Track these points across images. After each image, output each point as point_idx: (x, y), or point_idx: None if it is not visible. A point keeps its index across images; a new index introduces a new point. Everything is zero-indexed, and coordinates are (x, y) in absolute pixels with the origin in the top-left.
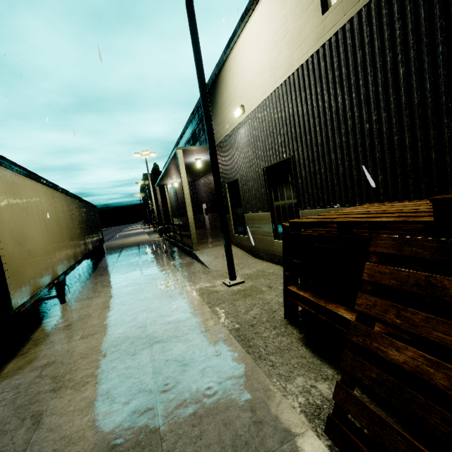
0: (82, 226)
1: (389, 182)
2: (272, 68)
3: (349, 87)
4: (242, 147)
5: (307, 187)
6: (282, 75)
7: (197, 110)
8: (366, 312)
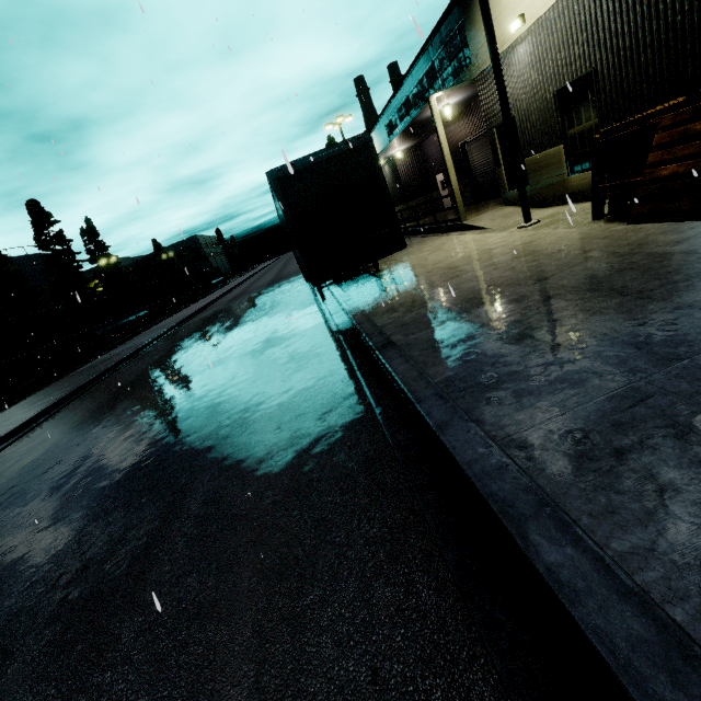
0: None
1: (697, 72)
2: None
3: None
4: (521, 71)
5: (612, 100)
6: None
7: (438, 31)
8: (652, 162)
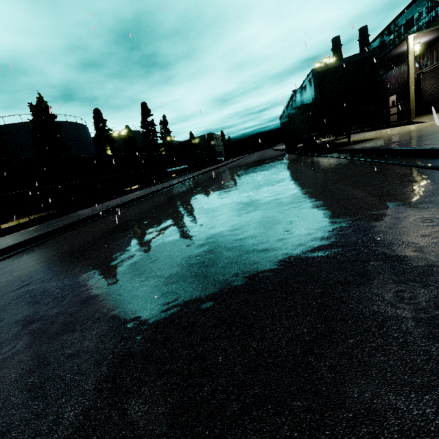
0: None
1: None
2: None
3: None
4: None
5: None
6: None
7: None
8: None
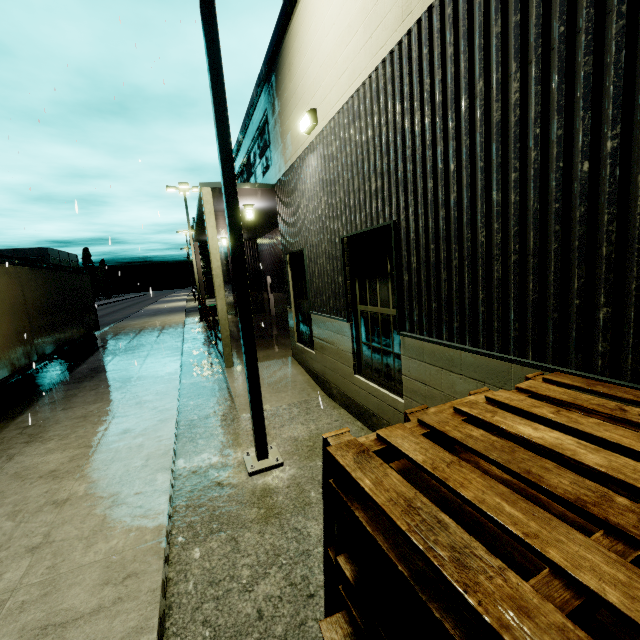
0: (25, 313)
1: (631, 330)
2: (369, 25)
3: (544, 55)
4: (311, 191)
5: (419, 292)
6: (386, 39)
7: (250, 119)
8: None
